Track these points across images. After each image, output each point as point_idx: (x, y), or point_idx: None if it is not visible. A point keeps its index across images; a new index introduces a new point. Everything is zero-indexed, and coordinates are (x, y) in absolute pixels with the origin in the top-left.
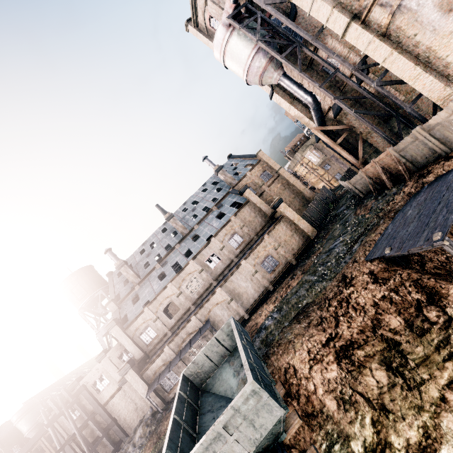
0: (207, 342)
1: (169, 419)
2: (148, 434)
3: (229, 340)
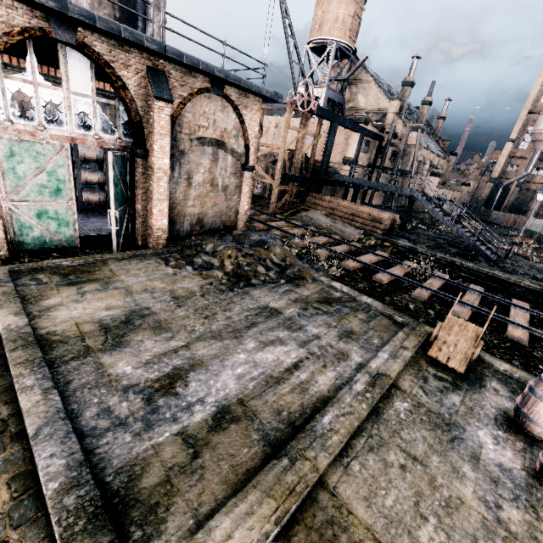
0: None
1: None
2: None
3: None
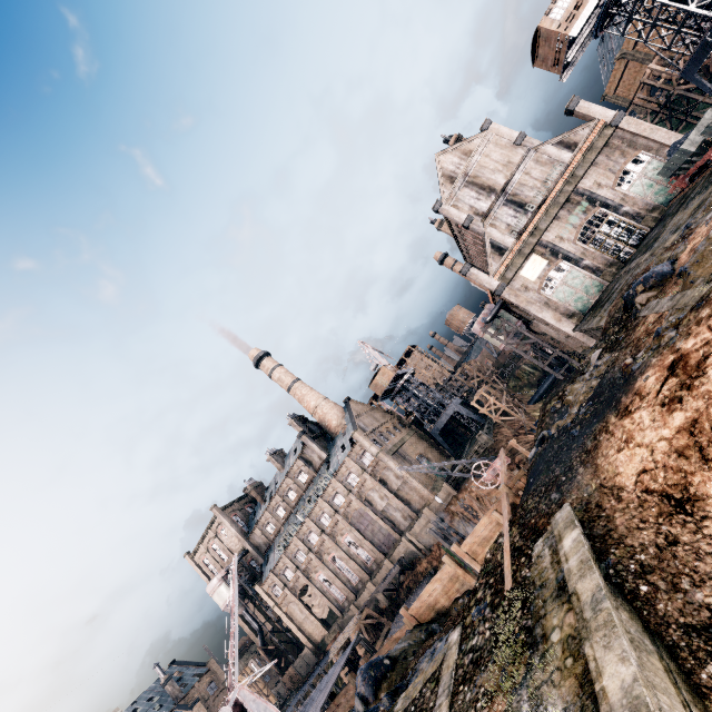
0: None
1: None
2: None
3: None
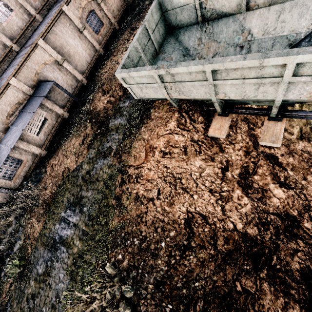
0: (46, 112)
1: (49, 186)
2: (17, 220)
3: (157, 33)
